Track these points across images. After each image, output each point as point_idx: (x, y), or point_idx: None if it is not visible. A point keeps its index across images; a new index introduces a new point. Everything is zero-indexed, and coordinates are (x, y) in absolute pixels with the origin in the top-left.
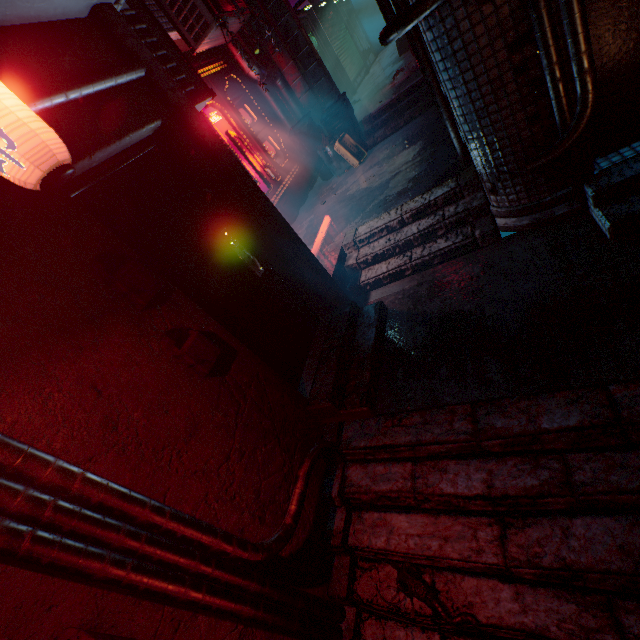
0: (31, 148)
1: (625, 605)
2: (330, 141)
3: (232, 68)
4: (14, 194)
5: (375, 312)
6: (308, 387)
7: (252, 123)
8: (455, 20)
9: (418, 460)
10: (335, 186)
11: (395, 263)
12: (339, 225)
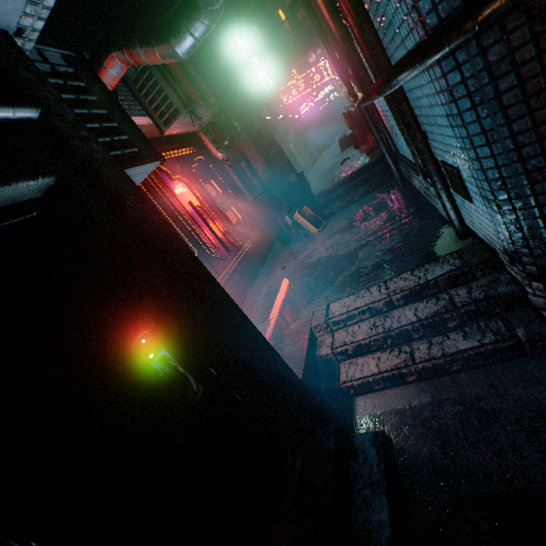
0: None
1: None
2: (289, 211)
3: (202, 152)
4: None
5: (377, 454)
6: None
7: (217, 195)
8: (508, 47)
9: None
10: (294, 251)
11: (389, 360)
12: (304, 296)
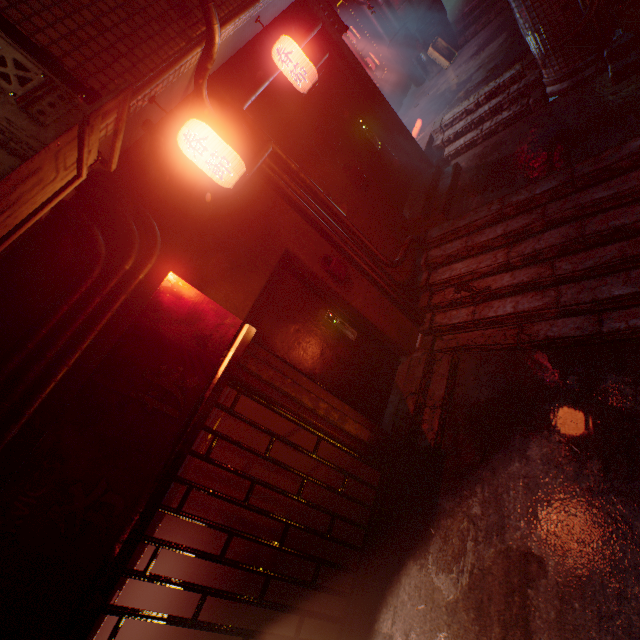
0: (311, 74)
1: (559, 260)
2: (424, 48)
3: None
4: (290, 99)
5: (452, 169)
6: (407, 215)
7: (356, 43)
8: None
9: (470, 235)
10: (427, 90)
11: (470, 137)
12: (429, 119)
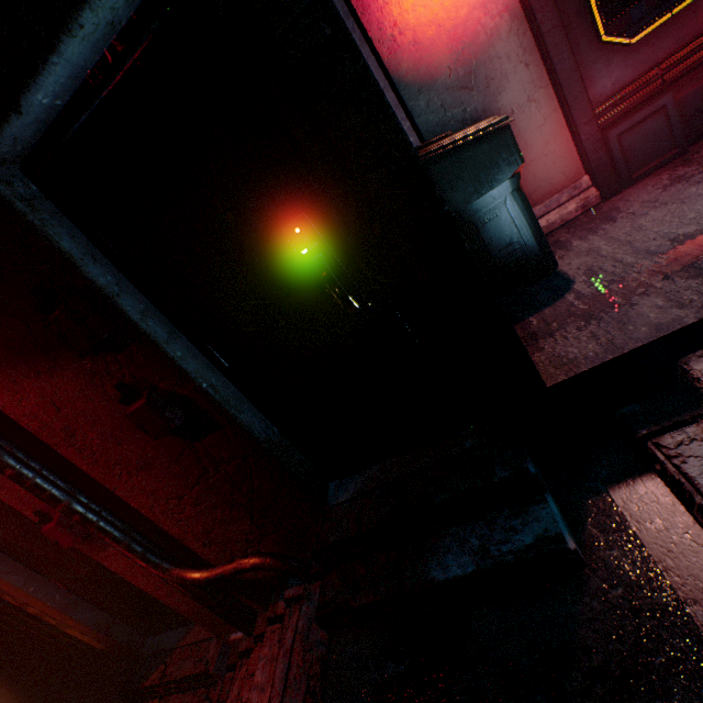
0: None
1: None
2: None
3: None
4: None
5: (524, 547)
6: (344, 495)
7: None
8: None
9: None
10: None
11: None
12: None
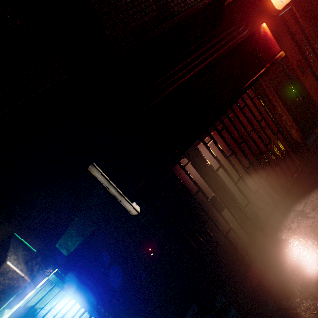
0: None
1: None
2: None
3: None
4: None
5: None
6: None
7: None
8: None
9: None
10: None
11: None
12: None
